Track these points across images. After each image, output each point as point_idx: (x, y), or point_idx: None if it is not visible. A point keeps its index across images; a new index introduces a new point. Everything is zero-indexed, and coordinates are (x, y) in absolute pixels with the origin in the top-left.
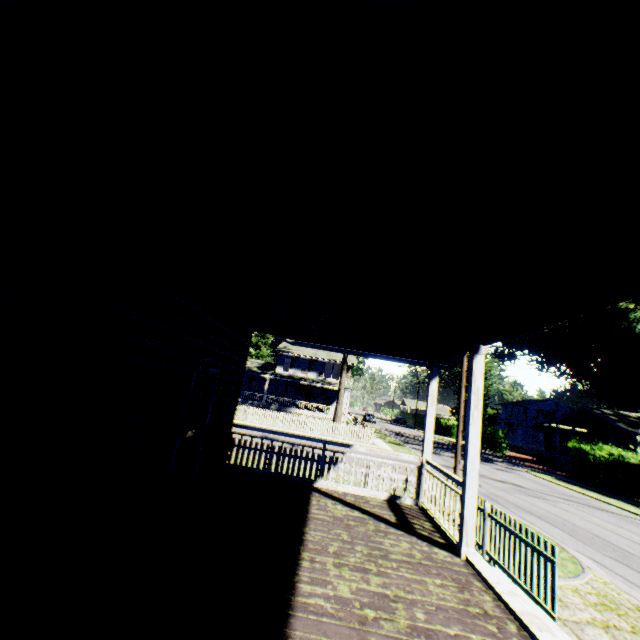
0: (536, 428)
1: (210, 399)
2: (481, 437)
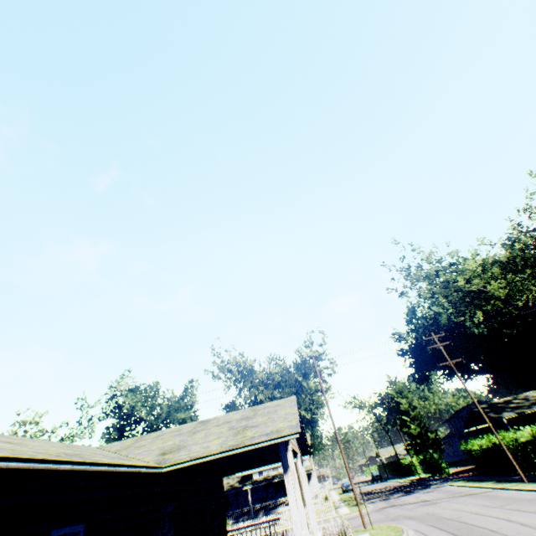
0: (468, 435)
1: (215, 520)
2: (428, 465)
